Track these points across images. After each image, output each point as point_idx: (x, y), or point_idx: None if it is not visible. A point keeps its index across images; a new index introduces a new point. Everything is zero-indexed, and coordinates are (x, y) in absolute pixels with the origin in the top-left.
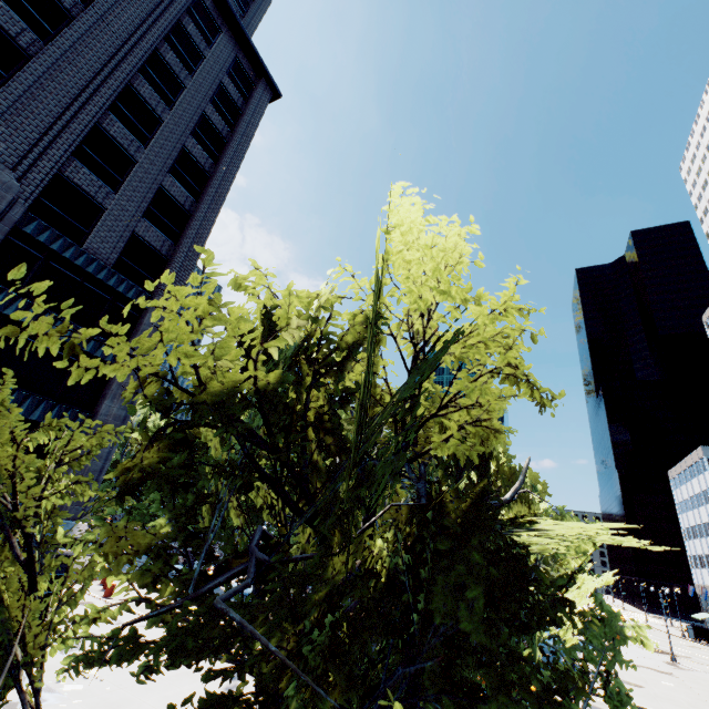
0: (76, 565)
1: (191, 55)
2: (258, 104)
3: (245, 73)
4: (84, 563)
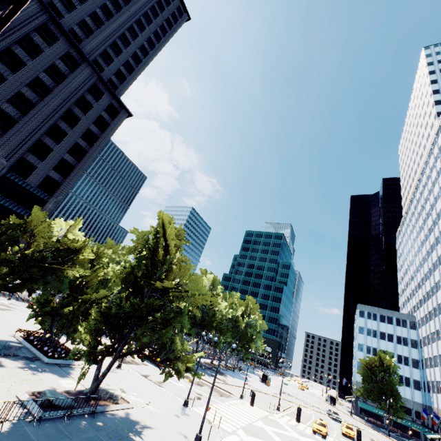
0: (22, 295)
1: (87, 107)
2: (119, 120)
3: (115, 108)
4: (26, 295)
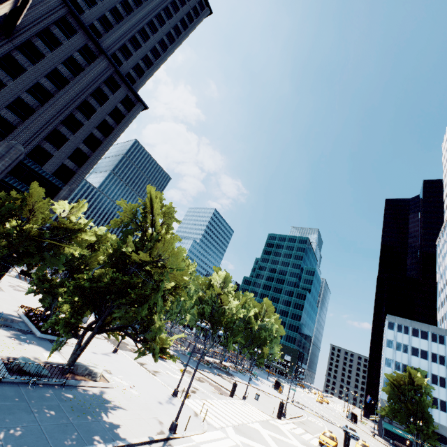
0: None
1: (103, 98)
2: (134, 113)
3: (131, 100)
4: None
